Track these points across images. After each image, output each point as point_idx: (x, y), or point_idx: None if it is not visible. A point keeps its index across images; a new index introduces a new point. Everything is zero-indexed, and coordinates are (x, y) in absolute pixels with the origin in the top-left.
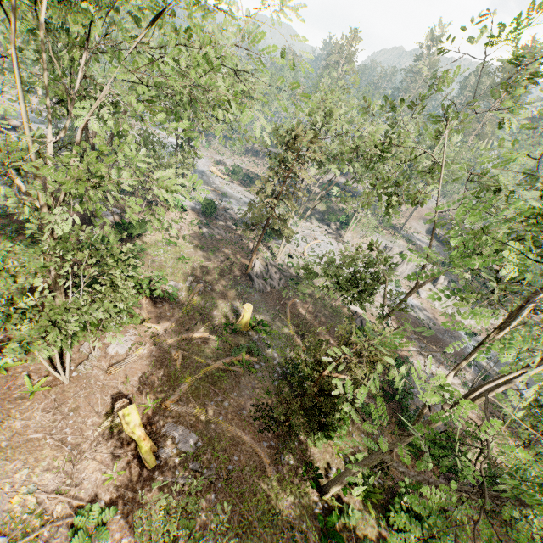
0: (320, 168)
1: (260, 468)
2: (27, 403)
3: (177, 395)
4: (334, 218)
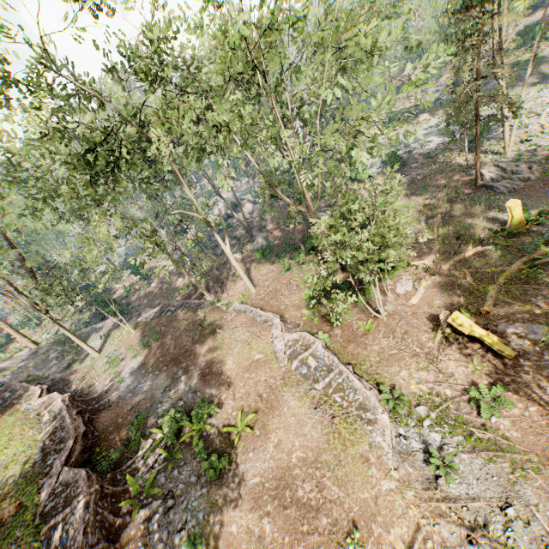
0: None
1: None
2: (370, 336)
3: (490, 301)
4: None
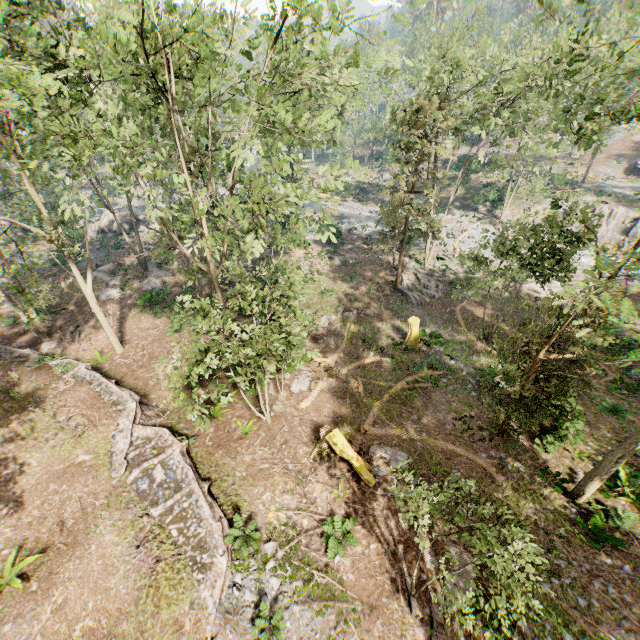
0: (455, 137)
1: (487, 479)
2: (246, 442)
3: (371, 419)
4: (481, 198)
